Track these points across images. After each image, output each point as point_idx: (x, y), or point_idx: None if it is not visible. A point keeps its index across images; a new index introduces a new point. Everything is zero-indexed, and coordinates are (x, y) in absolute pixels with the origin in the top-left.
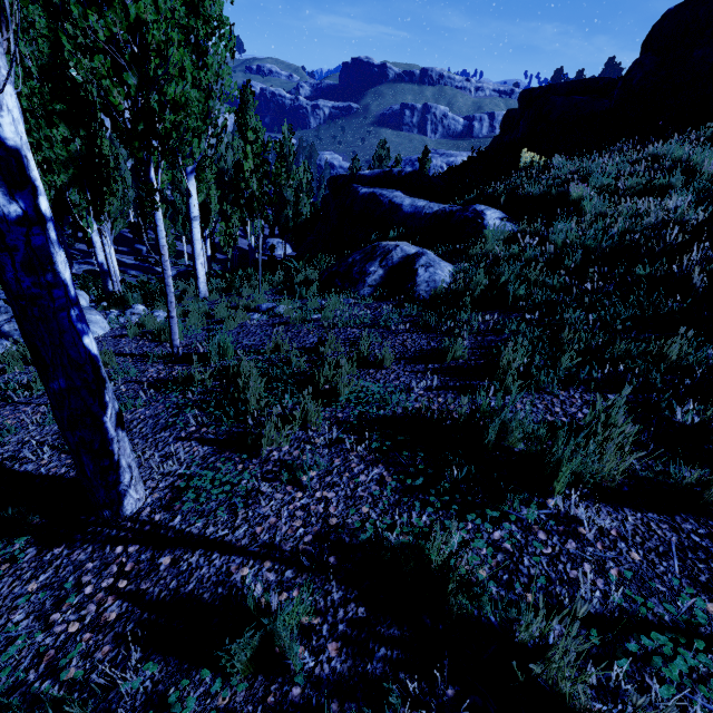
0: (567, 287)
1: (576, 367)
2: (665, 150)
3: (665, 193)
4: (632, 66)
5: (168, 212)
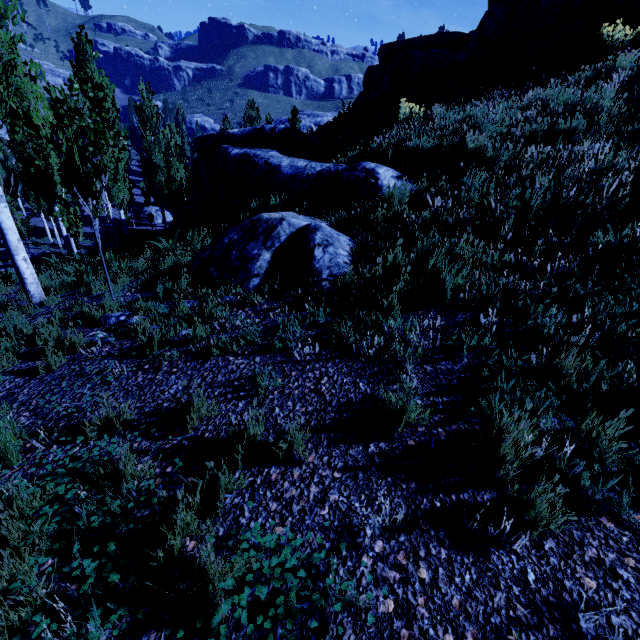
0: (508, 265)
1: (622, 437)
2: (550, 95)
3: (566, 140)
4: (484, 17)
5: (20, 185)
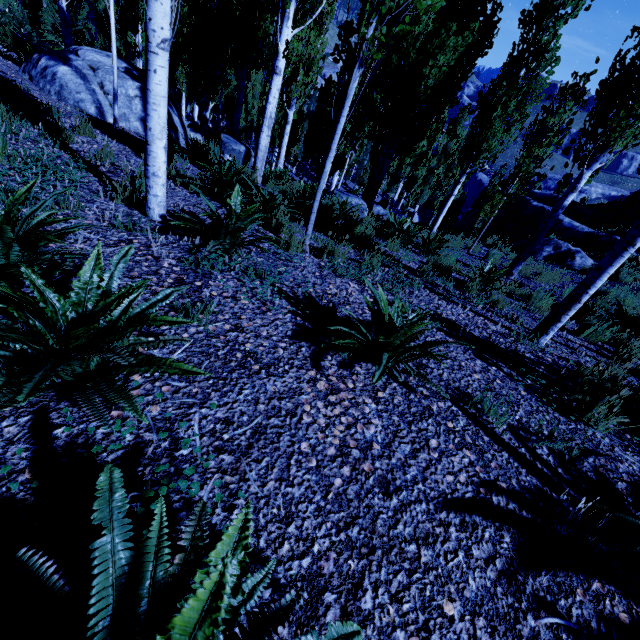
0: None
1: None
2: None
3: None
4: None
5: None
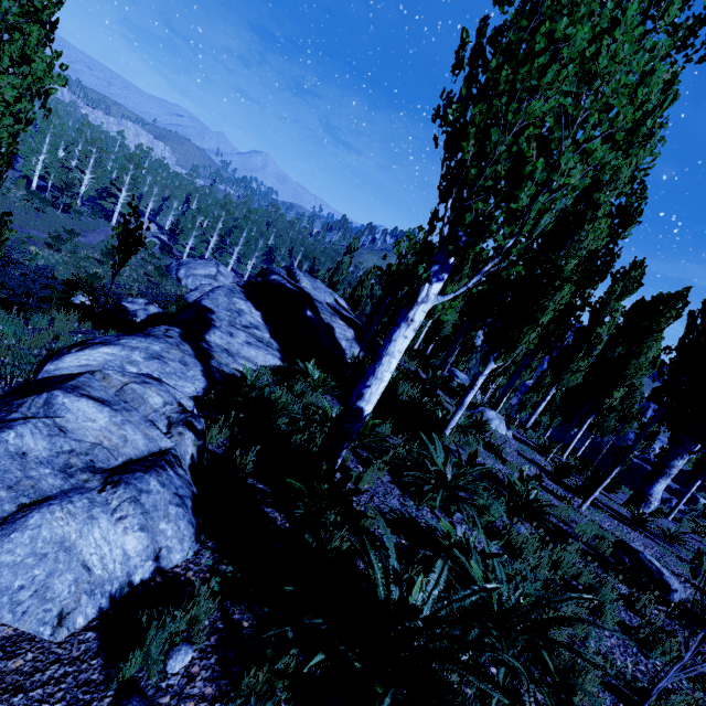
0: None
1: None
2: None
3: None
4: None
5: None
